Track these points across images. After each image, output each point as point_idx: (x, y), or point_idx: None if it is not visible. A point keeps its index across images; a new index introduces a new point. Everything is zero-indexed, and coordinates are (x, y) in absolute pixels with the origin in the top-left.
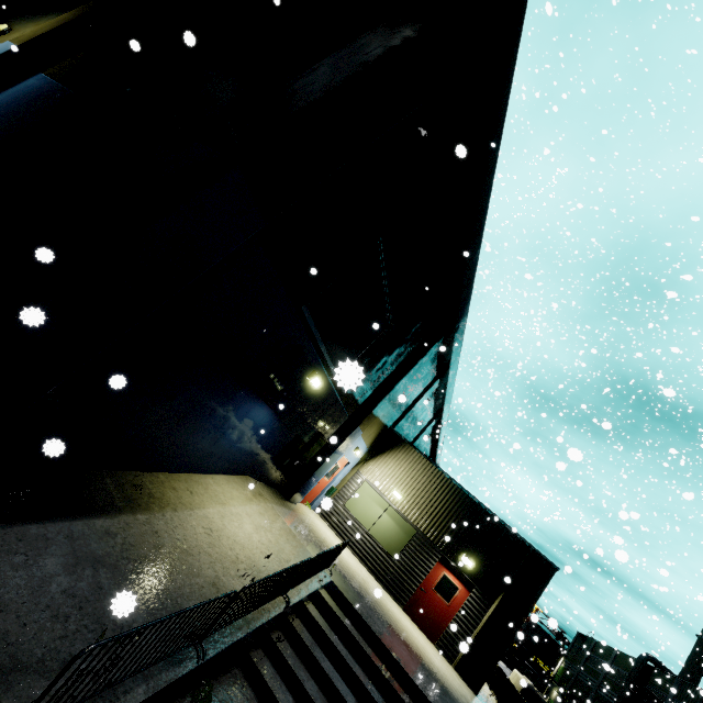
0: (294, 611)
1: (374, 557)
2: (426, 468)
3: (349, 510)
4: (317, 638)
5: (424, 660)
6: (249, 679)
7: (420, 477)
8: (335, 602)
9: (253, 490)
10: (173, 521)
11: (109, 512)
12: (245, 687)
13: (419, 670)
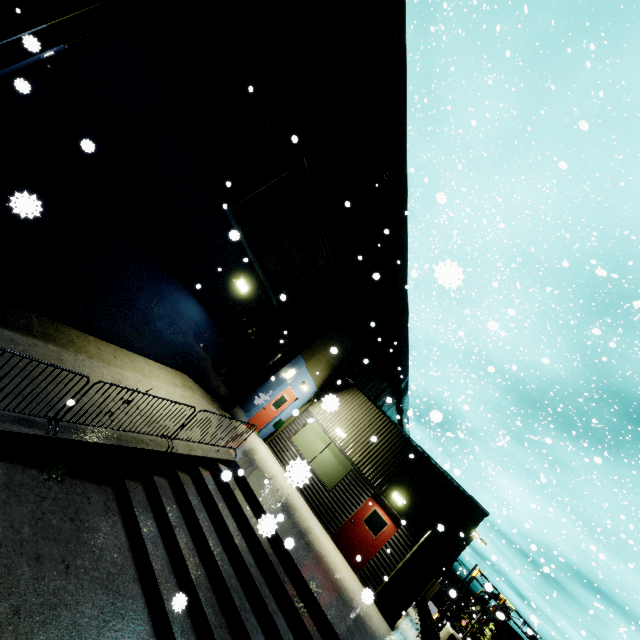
0: (187, 470)
1: (310, 487)
2: (370, 411)
3: (295, 443)
4: (203, 496)
5: (326, 565)
6: (119, 498)
7: (363, 418)
8: (234, 479)
9: (184, 382)
10: (83, 362)
11: (22, 332)
12: (111, 501)
13: (307, 558)
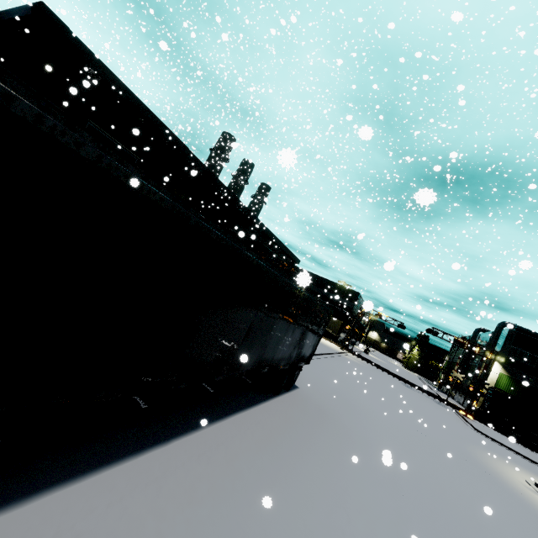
0: None
1: None
2: None
3: None
4: None
5: None
6: None
7: None
8: None
9: None
10: None
11: None
12: None
13: None
